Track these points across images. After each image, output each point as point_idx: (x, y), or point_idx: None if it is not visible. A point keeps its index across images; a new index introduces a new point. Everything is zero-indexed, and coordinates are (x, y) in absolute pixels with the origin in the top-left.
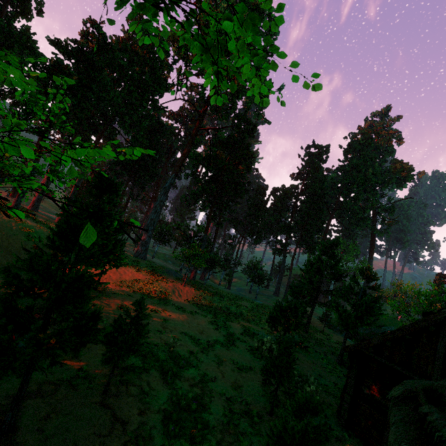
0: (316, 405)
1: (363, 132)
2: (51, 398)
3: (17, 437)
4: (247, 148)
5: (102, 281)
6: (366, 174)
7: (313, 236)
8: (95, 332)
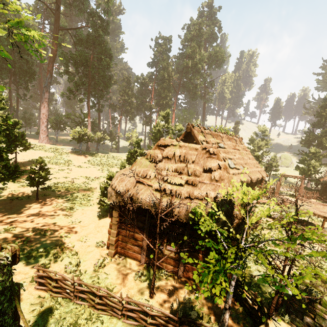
0: (114, 174)
1: (193, 24)
2: (10, 204)
3: (1, 214)
4: (104, 45)
5: (20, 161)
6: (194, 60)
7: (166, 109)
8: (19, 172)
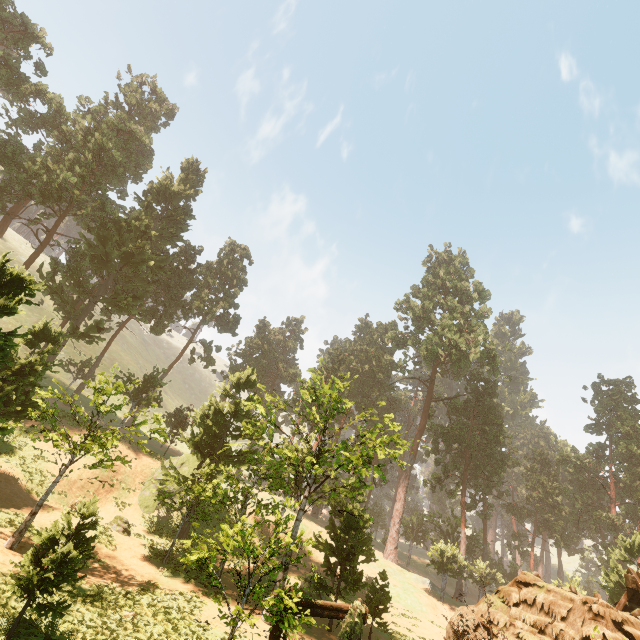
0: None
1: None
2: None
3: (334, 635)
4: (490, 411)
5: None
6: None
7: None
8: (361, 582)
